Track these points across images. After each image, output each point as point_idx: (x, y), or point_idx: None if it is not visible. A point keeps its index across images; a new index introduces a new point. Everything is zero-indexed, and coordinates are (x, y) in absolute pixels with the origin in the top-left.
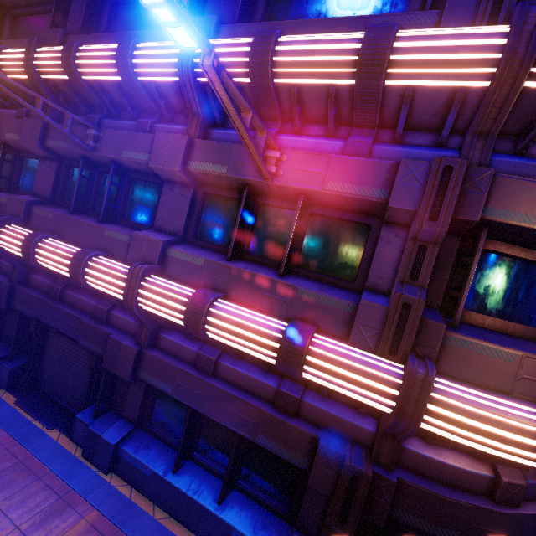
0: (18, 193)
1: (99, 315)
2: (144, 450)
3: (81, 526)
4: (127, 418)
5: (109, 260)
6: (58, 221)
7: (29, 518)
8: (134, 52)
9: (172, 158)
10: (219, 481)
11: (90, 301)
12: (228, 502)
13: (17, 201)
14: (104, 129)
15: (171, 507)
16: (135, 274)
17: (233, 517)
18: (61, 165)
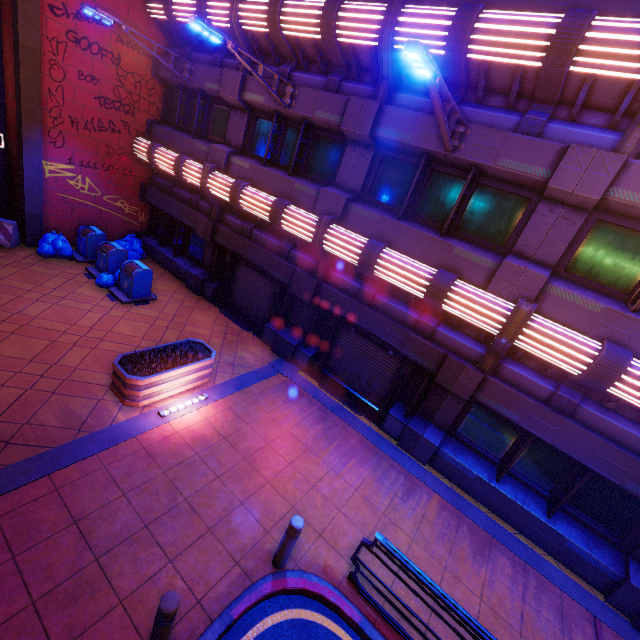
0: (311, 179)
1: (423, 330)
2: (462, 456)
3: (435, 503)
4: (437, 424)
5: (472, 286)
6: (385, 227)
7: (398, 489)
8: (586, 33)
9: (592, 183)
10: (540, 498)
11: (409, 312)
12: (555, 517)
13: (333, 197)
14: (474, 125)
15: (494, 506)
16: (522, 312)
17: (565, 532)
18: (376, 154)
